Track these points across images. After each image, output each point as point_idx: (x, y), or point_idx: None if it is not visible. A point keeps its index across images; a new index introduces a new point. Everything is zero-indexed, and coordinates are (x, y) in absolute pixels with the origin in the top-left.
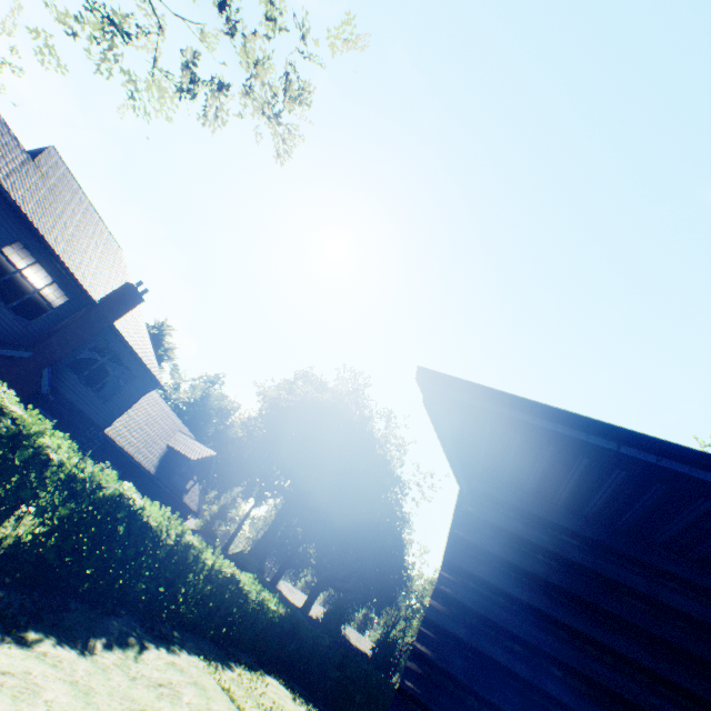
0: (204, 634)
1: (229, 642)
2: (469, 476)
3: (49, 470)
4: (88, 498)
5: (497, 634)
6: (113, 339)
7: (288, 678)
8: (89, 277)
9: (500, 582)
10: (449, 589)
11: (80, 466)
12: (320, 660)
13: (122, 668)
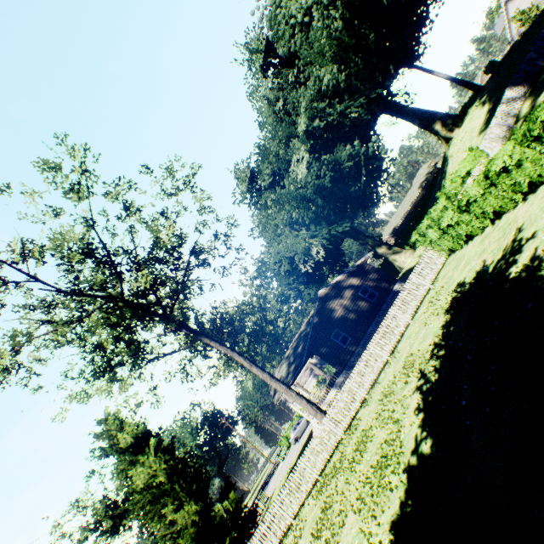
0: None
1: None
2: None
3: None
4: None
5: None
6: None
7: None
8: None
9: None
10: None
11: None
12: None
13: None
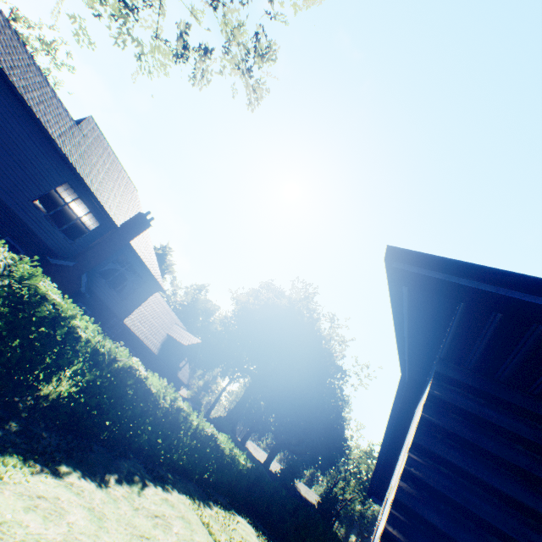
0: (191, 478)
1: (209, 486)
2: (414, 365)
3: (79, 345)
4: (107, 367)
5: (477, 528)
6: (130, 254)
7: (253, 518)
8: (113, 208)
9: (476, 471)
10: (419, 472)
11: (101, 343)
12: (278, 507)
13: (128, 499)
